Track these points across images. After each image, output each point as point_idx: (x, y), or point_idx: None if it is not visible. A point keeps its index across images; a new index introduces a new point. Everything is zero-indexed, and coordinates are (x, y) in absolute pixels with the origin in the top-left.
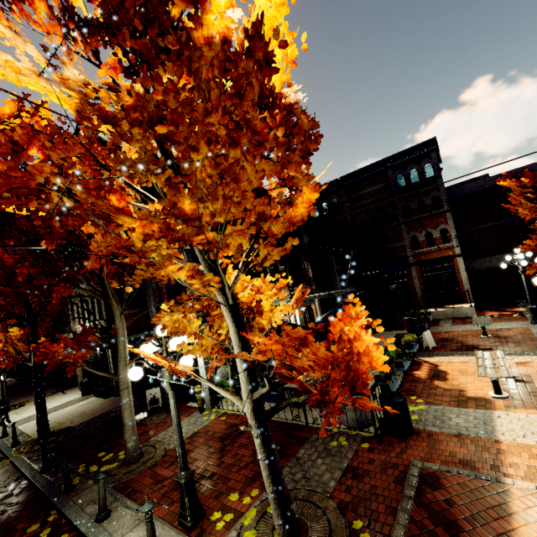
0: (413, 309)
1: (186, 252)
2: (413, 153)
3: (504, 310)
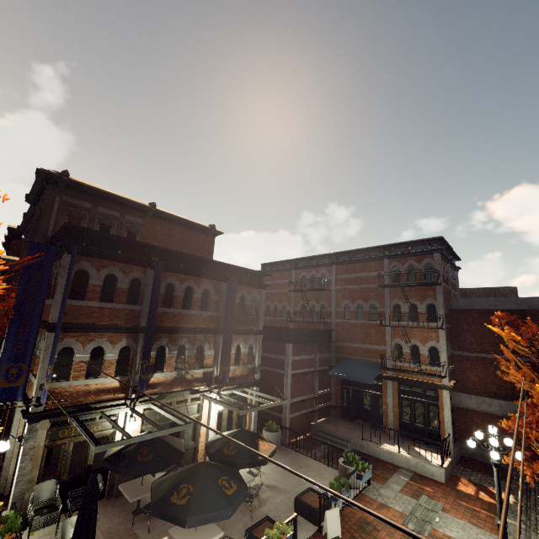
0: (378, 435)
1: (50, 331)
2: (415, 247)
3: (487, 487)
